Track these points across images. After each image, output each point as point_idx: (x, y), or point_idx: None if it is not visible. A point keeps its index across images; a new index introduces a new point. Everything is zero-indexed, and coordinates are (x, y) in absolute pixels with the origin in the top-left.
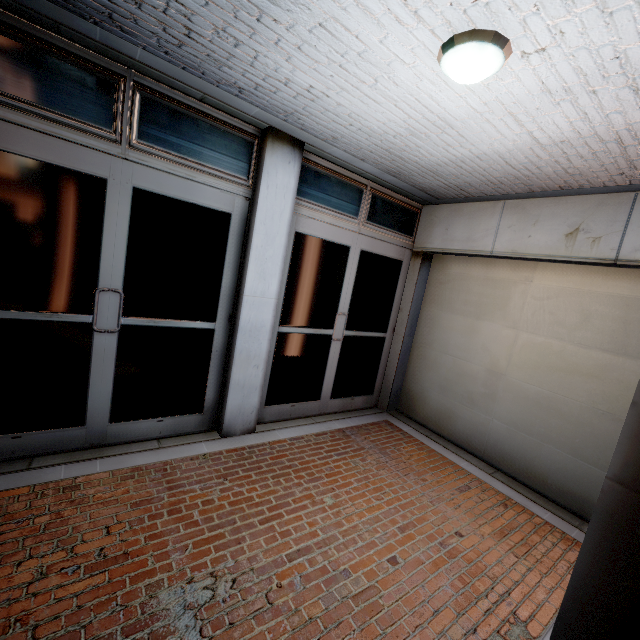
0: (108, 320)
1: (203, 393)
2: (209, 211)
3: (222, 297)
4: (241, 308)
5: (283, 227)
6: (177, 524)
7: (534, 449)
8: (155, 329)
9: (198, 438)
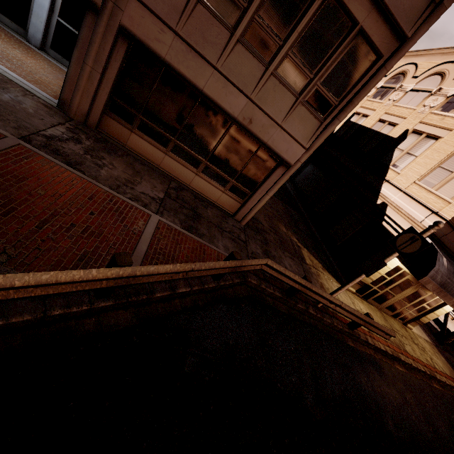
0: None
1: (27, 23)
2: None
3: None
4: None
5: None
6: None
7: None
8: None
9: (20, 36)
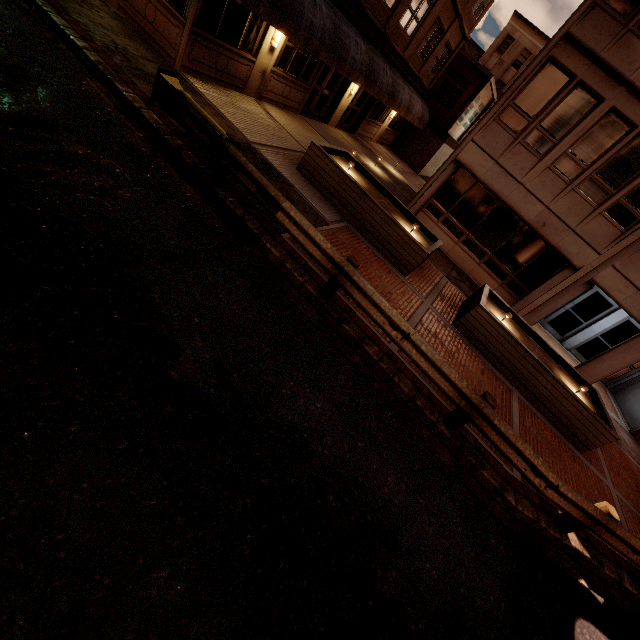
0: (567, 307)
1: (566, 333)
2: (608, 302)
3: (592, 319)
4: (594, 324)
5: (624, 316)
6: (551, 341)
7: (638, 414)
8: (572, 314)
9: (556, 339)
